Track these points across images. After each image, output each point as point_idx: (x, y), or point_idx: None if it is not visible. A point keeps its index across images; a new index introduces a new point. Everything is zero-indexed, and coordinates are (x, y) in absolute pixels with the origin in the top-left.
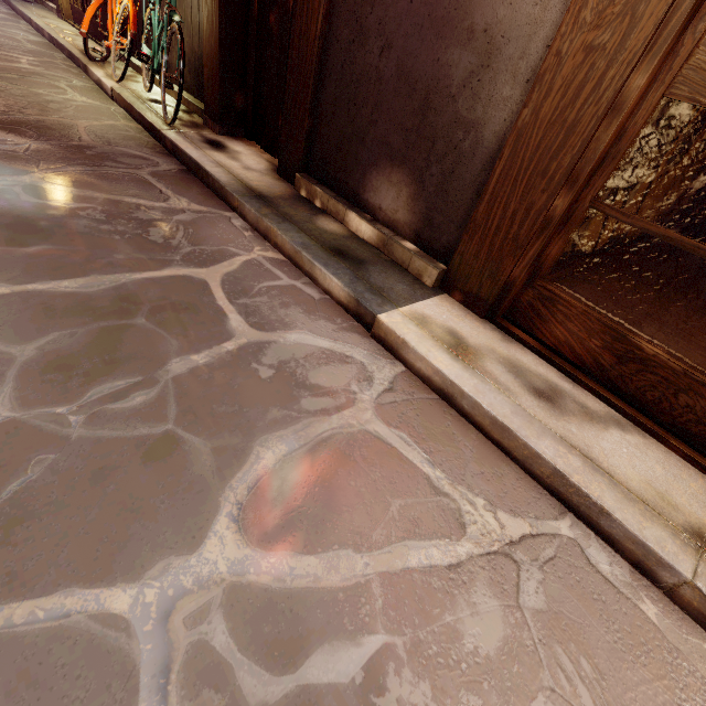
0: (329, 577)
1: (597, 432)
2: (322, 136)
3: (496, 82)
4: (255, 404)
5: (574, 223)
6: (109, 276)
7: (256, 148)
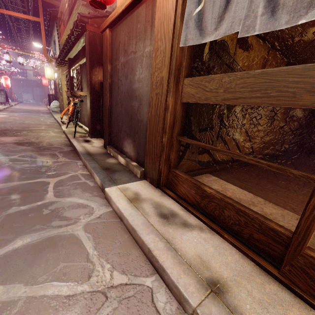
0: (1, 296)
1: (184, 232)
2: (113, 133)
3: (143, 107)
4: (31, 223)
5: (174, 145)
6: (14, 182)
7: (102, 140)
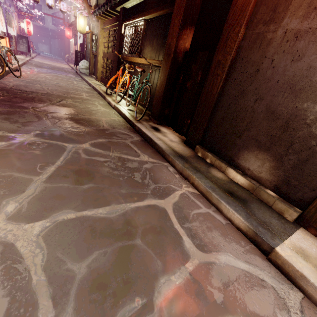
0: None
1: None
2: (213, 131)
3: None
4: None
5: None
6: (120, 205)
7: (171, 130)
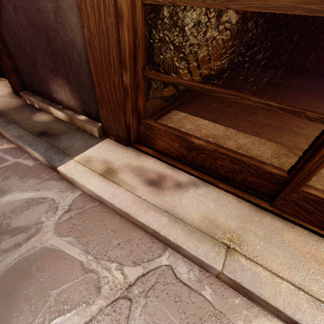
0: None
1: (181, 195)
2: (21, 68)
3: (67, 15)
4: None
5: (141, 86)
6: None
7: (5, 81)
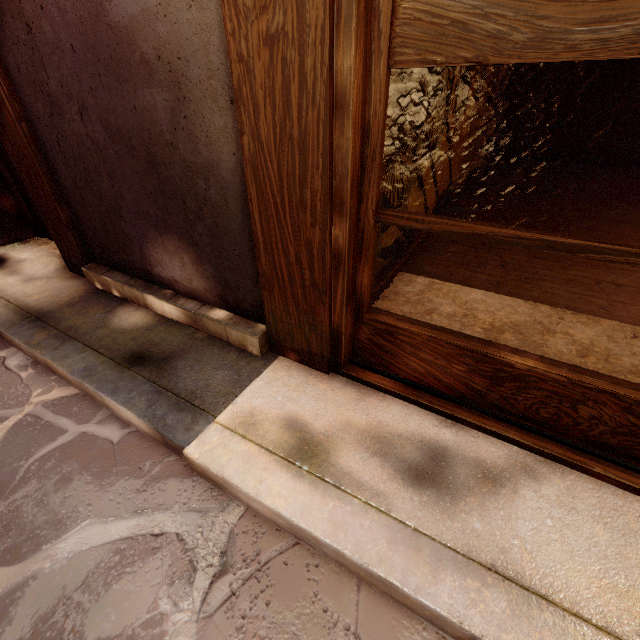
0: None
1: (506, 508)
2: (85, 221)
3: (202, 113)
4: None
5: (369, 245)
6: None
7: (49, 245)
